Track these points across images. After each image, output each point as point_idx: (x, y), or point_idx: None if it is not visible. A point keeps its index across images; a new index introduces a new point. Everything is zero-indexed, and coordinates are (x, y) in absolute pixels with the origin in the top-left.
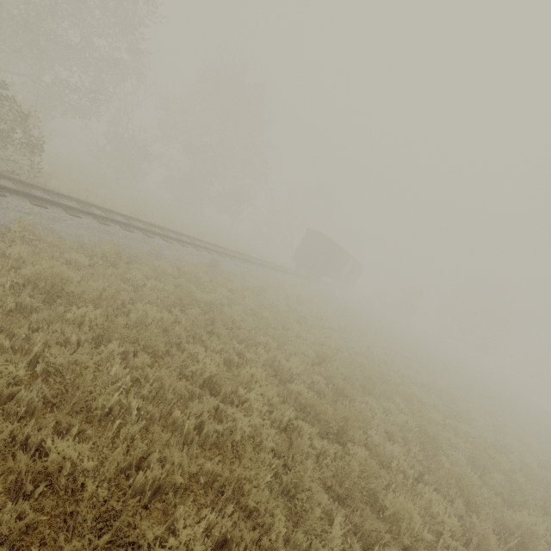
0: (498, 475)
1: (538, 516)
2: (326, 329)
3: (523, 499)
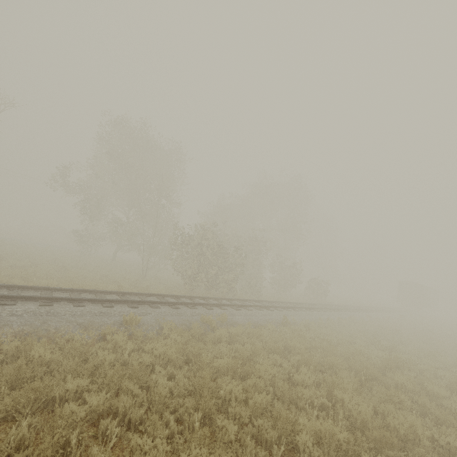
0: None
1: None
2: None
3: None
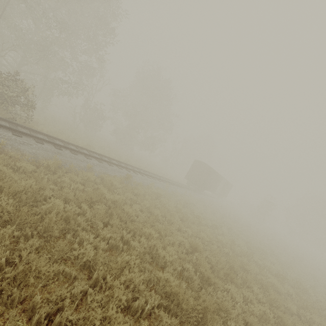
0: None
1: None
2: (202, 225)
3: None
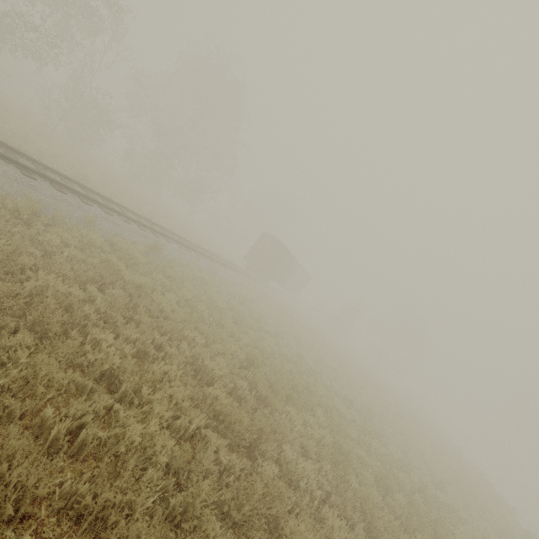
0: (400, 496)
1: (429, 538)
2: (263, 332)
3: (418, 523)
